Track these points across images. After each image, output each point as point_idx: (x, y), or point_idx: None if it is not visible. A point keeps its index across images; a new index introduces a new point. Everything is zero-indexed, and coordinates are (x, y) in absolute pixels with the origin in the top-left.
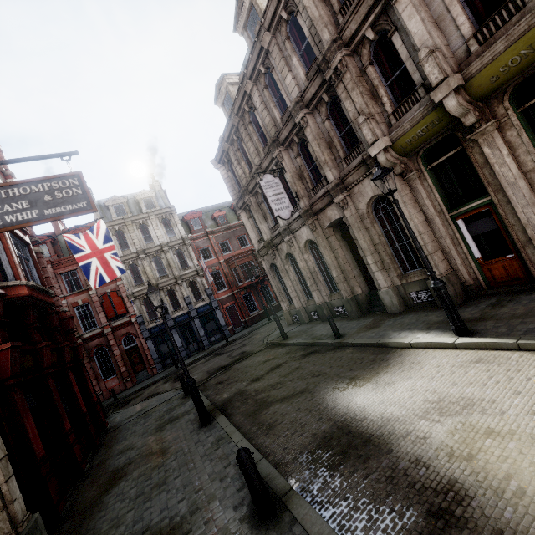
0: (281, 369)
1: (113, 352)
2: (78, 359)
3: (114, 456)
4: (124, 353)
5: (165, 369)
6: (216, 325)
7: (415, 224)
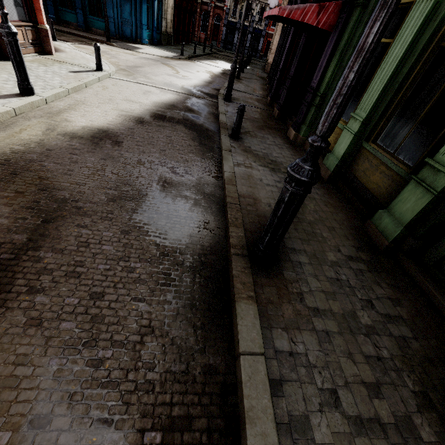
0: (229, 60)
1: (209, 20)
2: (192, 11)
3: (186, 46)
4: (213, 25)
5: (223, 49)
6: (257, 47)
7: (275, 41)
